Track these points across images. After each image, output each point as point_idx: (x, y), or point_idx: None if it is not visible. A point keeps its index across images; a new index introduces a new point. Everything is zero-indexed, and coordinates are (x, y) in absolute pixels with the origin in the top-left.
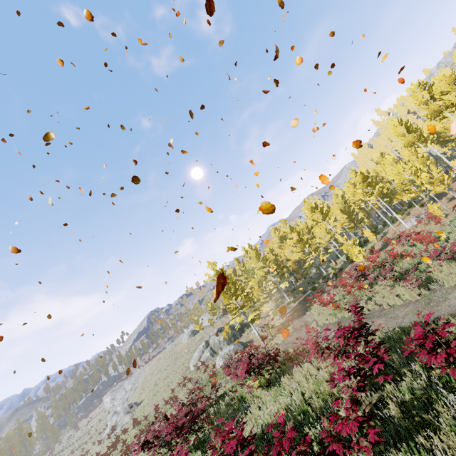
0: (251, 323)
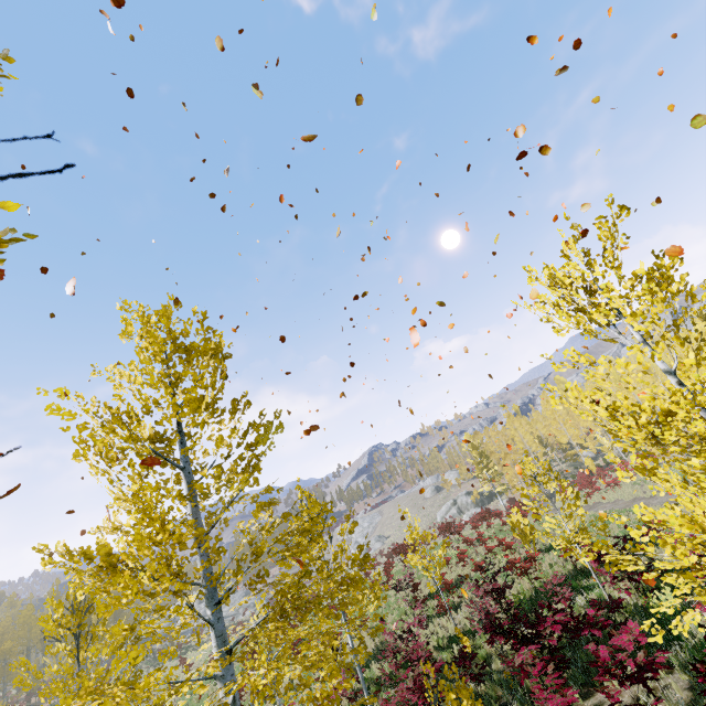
0: (498, 494)
